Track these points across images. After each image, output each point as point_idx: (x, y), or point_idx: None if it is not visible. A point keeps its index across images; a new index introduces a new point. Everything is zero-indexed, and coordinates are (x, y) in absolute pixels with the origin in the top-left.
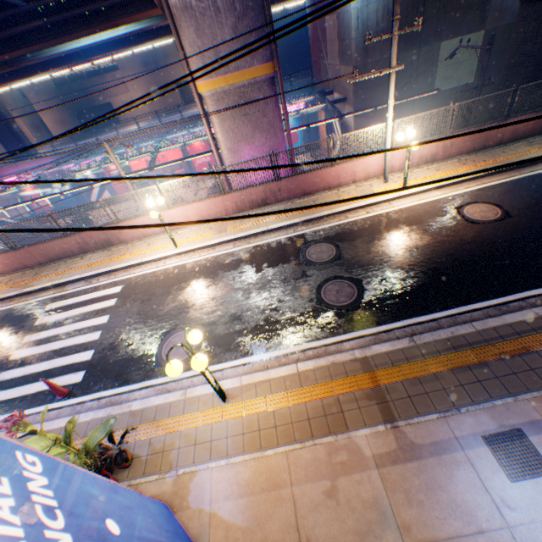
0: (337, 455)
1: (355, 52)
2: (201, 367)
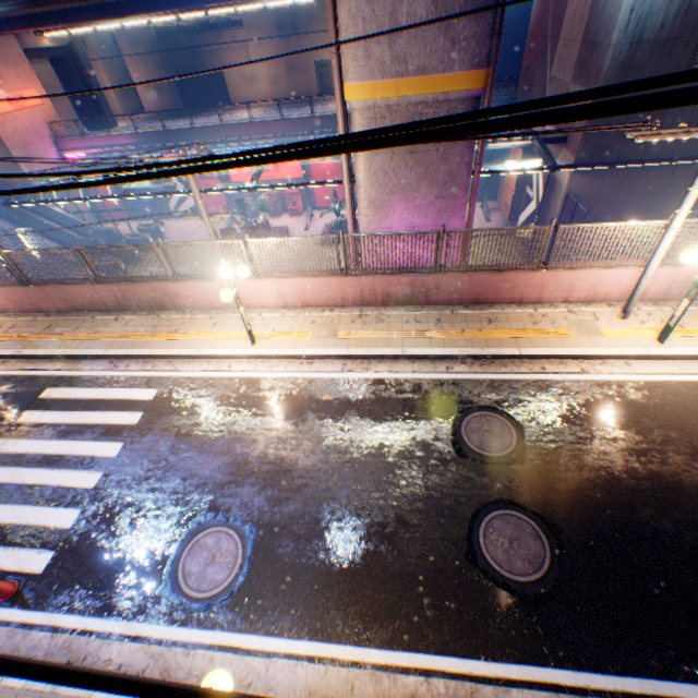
0: None
1: (608, 68)
2: None
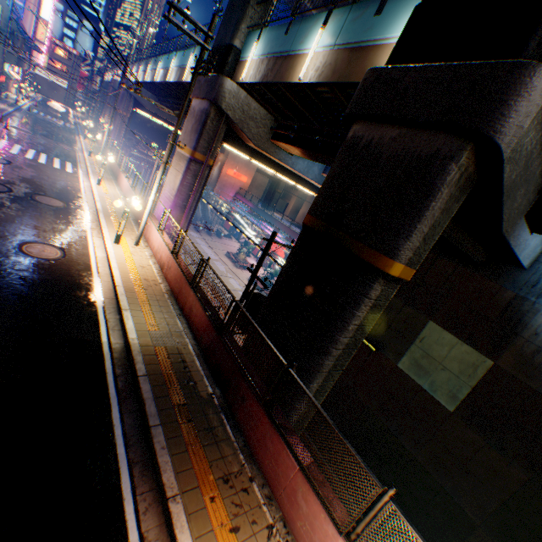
0: None
1: None
2: None
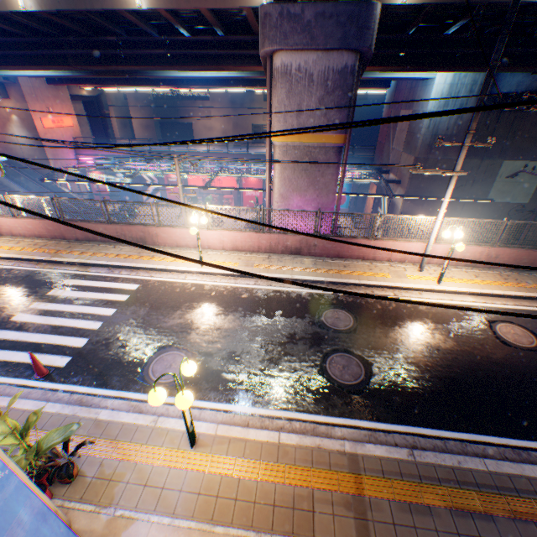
0: None
1: (420, 146)
2: (183, 406)
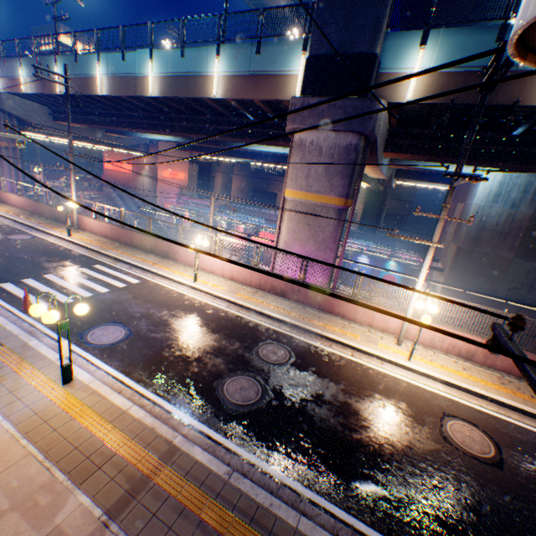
0: (44, 493)
1: (464, 236)
2: (45, 319)
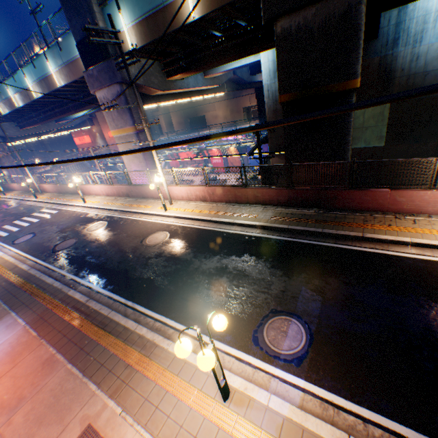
0: None
1: (268, 112)
2: None
